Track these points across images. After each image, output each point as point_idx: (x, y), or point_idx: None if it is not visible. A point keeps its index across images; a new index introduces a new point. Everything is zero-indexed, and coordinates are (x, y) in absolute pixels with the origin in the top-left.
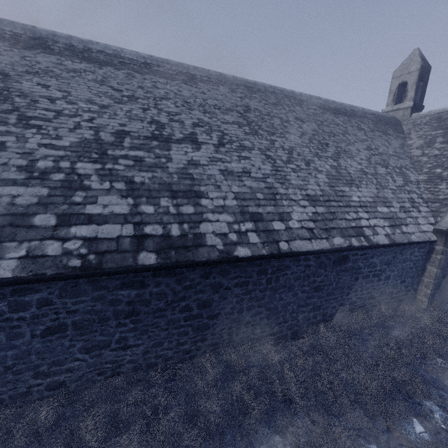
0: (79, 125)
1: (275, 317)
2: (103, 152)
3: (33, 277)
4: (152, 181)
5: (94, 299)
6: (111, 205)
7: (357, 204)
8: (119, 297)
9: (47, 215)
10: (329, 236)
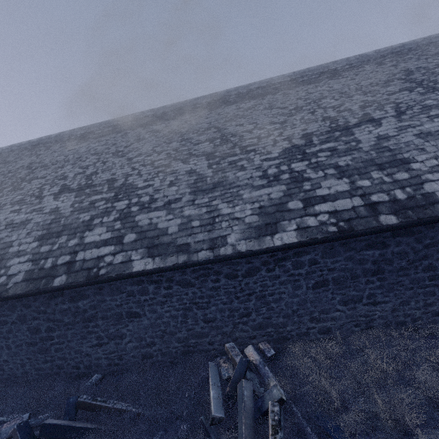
0: (275, 141)
1: None
2: (303, 152)
3: (309, 241)
4: (354, 162)
5: (346, 259)
6: (333, 186)
7: None
8: (365, 257)
9: (294, 202)
10: None
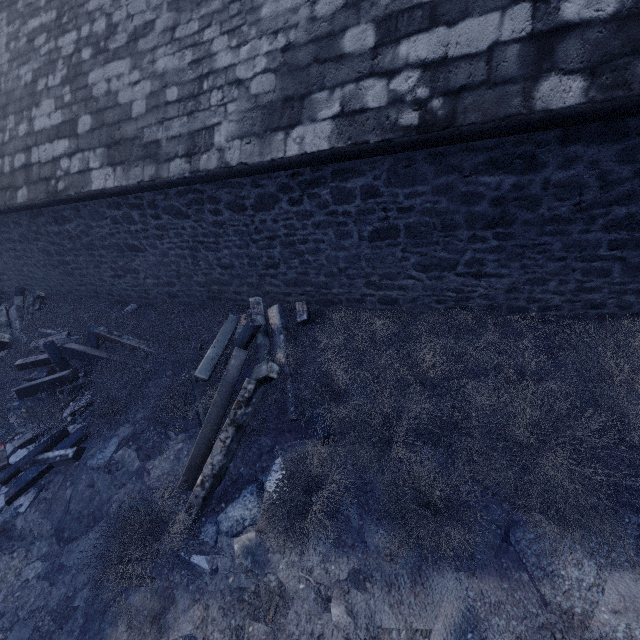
0: None
1: None
2: None
3: (352, 149)
4: None
5: (437, 192)
6: None
7: None
8: (479, 188)
9: (360, 29)
10: None
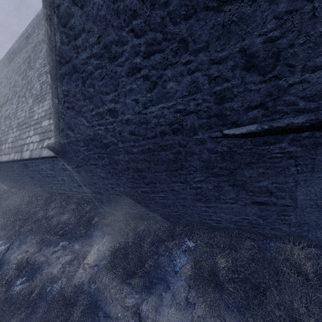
0: None
1: (30, 185)
2: None
3: None
4: None
5: None
6: None
7: (34, 122)
8: None
9: None
10: (11, 153)
